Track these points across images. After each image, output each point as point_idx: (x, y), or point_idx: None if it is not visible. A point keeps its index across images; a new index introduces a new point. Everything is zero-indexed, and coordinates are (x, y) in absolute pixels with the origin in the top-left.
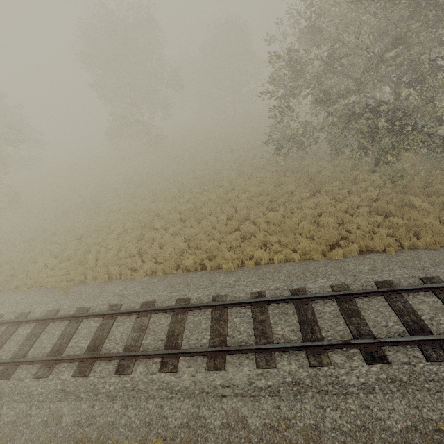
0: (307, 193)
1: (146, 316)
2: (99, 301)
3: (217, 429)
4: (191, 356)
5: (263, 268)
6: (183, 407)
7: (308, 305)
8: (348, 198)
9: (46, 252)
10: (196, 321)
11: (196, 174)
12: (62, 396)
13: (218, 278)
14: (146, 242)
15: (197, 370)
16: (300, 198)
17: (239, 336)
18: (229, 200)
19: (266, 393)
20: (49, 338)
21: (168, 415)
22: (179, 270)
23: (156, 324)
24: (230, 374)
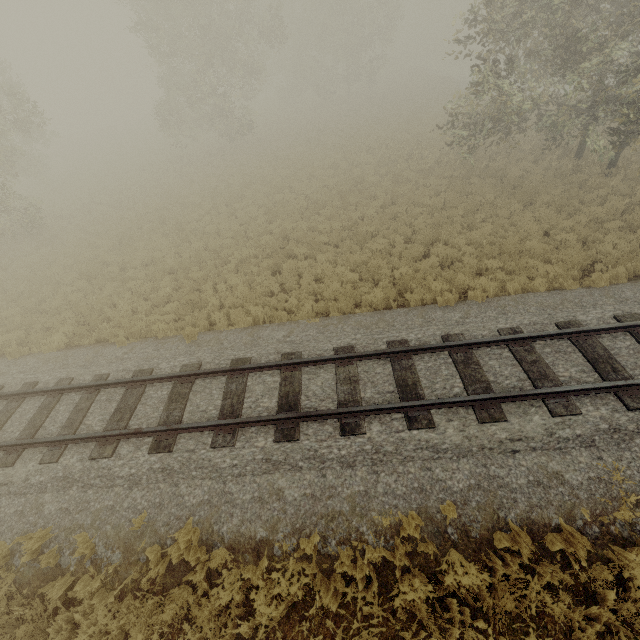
0: (519, 205)
1: (350, 364)
2: (261, 350)
3: (525, 488)
4: (446, 409)
5: (496, 300)
6: (462, 468)
7: (593, 340)
8: (587, 210)
9: (126, 292)
10: (432, 367)
11: (327, 181)
12: (270, 467)
13: (435, 315)
14: (290, 274)
15: (465, 424)
16: (509, 212)
17: (507, 382)
18: (394, 217)
19: (577, 443)
20: (206, 399)
21: (444, 478)
22: (363, 309)
23: (371, 373)
24: (517, 425)
